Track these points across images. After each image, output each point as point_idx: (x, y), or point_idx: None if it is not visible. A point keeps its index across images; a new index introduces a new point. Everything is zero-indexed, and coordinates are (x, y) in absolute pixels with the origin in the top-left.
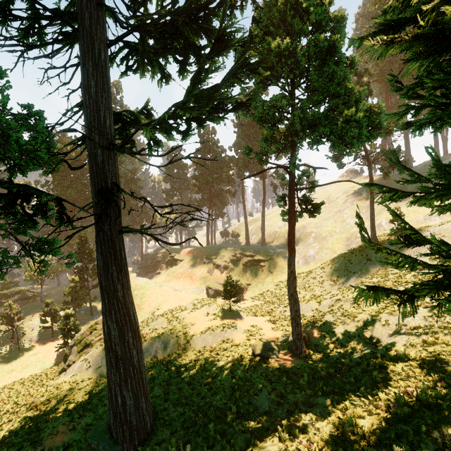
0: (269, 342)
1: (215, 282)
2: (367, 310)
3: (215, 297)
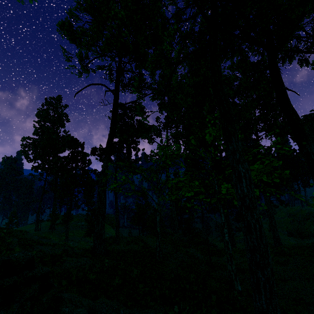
0: (270, 243)
1: (291, 228)
2: (304, 241)
3: (290, 237)
